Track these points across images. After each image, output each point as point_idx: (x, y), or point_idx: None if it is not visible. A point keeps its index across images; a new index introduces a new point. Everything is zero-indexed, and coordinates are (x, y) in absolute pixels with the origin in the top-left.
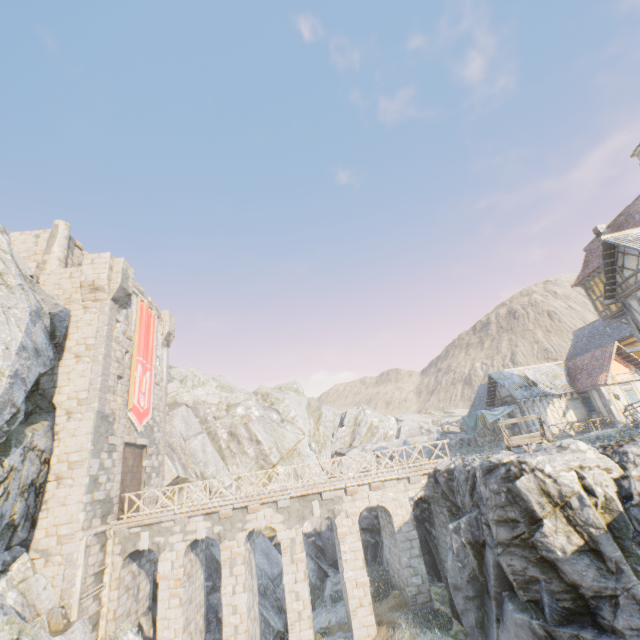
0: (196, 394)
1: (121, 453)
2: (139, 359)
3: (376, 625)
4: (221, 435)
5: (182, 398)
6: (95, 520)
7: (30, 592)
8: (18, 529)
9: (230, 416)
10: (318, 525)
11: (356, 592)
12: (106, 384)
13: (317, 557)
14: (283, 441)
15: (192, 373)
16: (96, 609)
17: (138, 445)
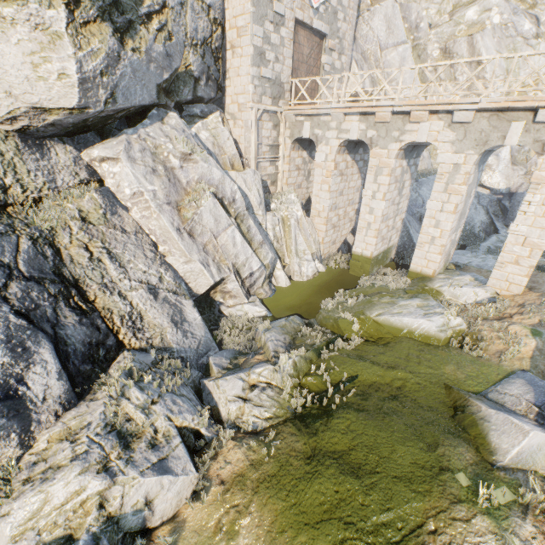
0: None
1: (291, 33)
2: None
3: (525, 288)
4: (430, 53)
5: None
6: (265, 99)
7: (219, 138)
8: (200, 84)
9: (452, 24)
10: (515, 186)
11: (517, 249)
12: None
13: (494, 214)
14: (520, 70)
15: None
16: (272, 172)
17: (315, 32)
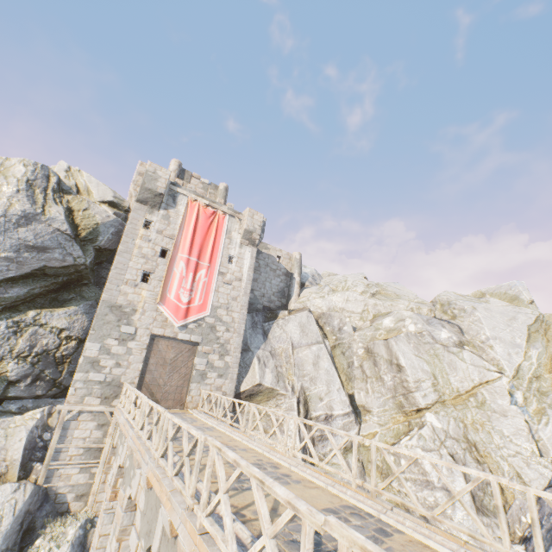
0: (332, 300)
1: (145, 344)
2: (182, 256)
3: None
4: (355, 350)
5: (313, 304)
6: (90, 398)
7: (12, 438)
8: (19, 384)
9: (372, 328)
10: None
11: None
12: (120, 277)
13: None
14: (448, 375)
15: (343, 279)
16: (78, 481)
17: (187, 340)
